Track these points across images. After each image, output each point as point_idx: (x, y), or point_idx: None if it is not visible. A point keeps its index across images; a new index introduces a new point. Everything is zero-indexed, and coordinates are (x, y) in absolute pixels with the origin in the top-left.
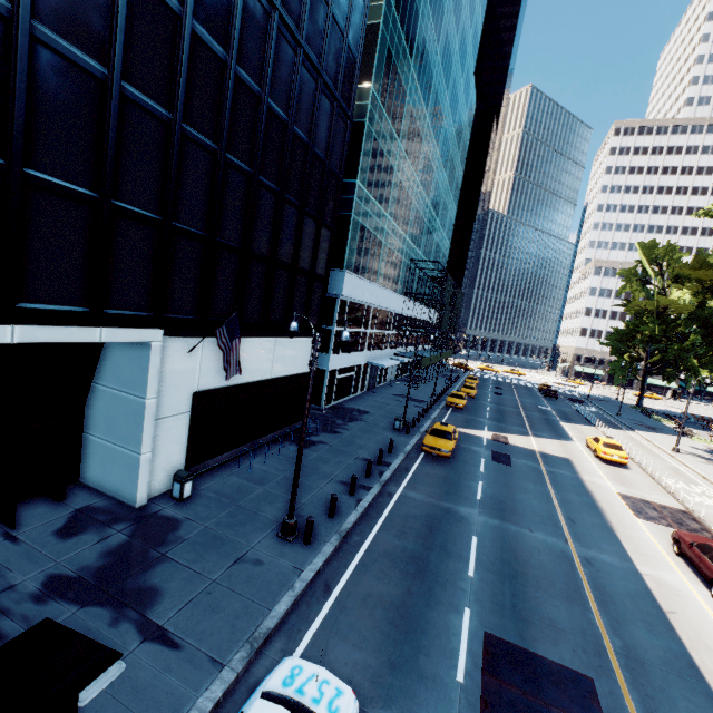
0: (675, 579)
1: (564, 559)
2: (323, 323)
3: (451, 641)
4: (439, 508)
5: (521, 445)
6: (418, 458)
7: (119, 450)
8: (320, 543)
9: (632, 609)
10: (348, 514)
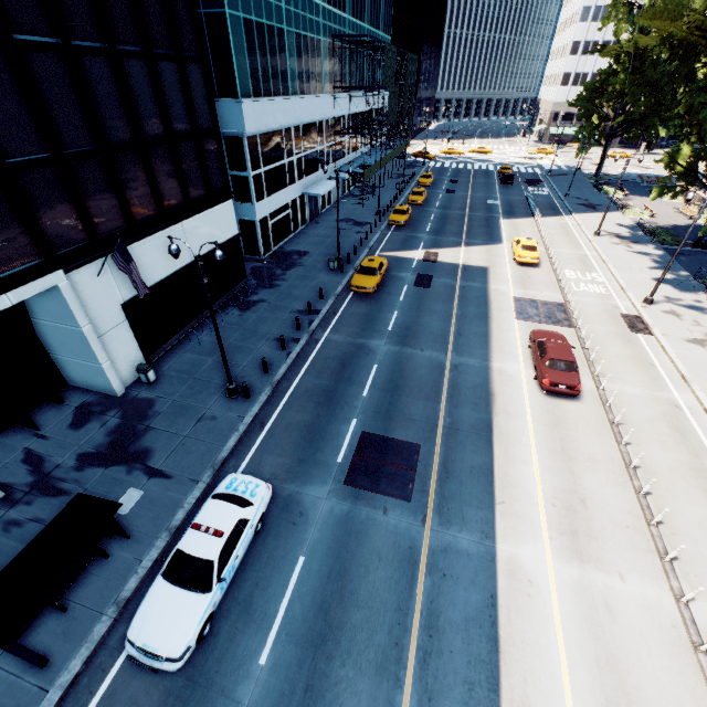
0: (515, 368)
1: (438, 369)
2: (237, 170)
3: (339, 441)
4: (354, 346)
5: (449, 260)
6: (347, 298)
7: (84, 363)
8: (257, 395)
9: (469, 397)
10: (279, 367)
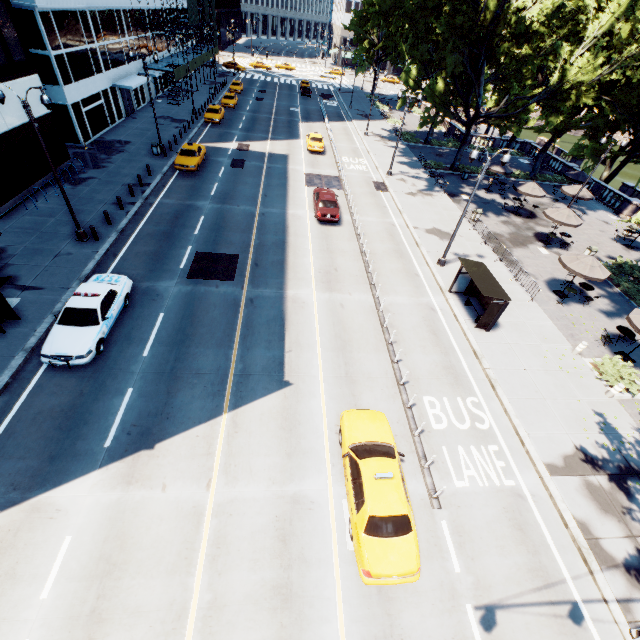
0: (303, 213)
1: (250, 216)
2: (35, 47)
3: (180, 258)
4: (184, 206)
5: (258, 150)
6: (174, 176)
7: None
8: (106, 238)
9: (272, 229)
10: (121, 221)
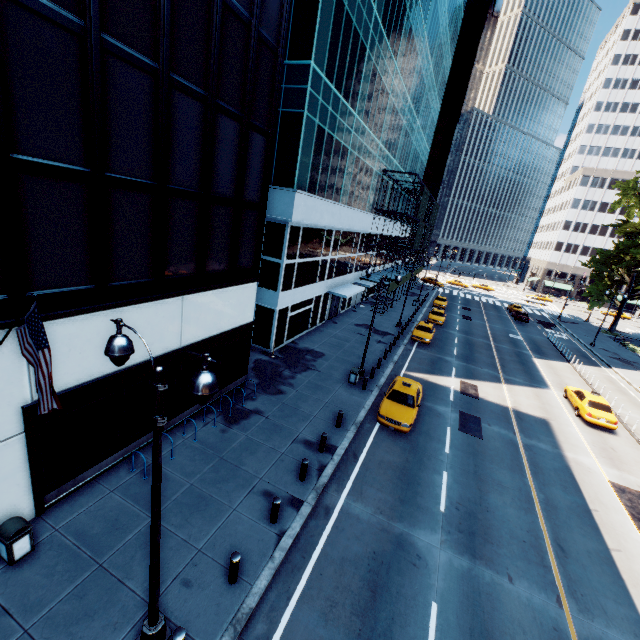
0: None
1: None
2: (271, 255)
3: None
4: (389, 537)
5: (493, 399)
6: (372, 432)
7: None
8: None
9: None
10: (258, 569)
